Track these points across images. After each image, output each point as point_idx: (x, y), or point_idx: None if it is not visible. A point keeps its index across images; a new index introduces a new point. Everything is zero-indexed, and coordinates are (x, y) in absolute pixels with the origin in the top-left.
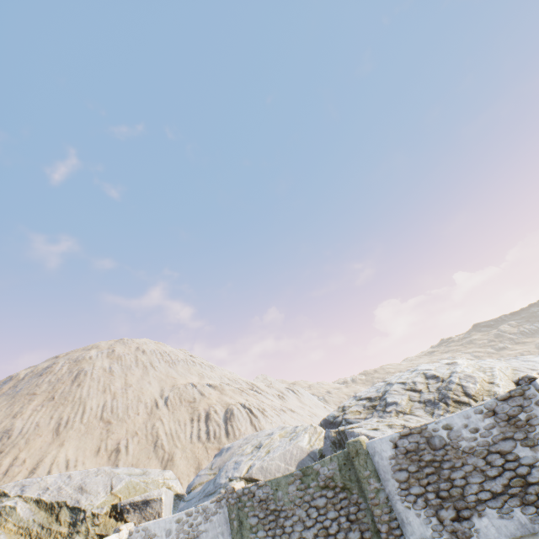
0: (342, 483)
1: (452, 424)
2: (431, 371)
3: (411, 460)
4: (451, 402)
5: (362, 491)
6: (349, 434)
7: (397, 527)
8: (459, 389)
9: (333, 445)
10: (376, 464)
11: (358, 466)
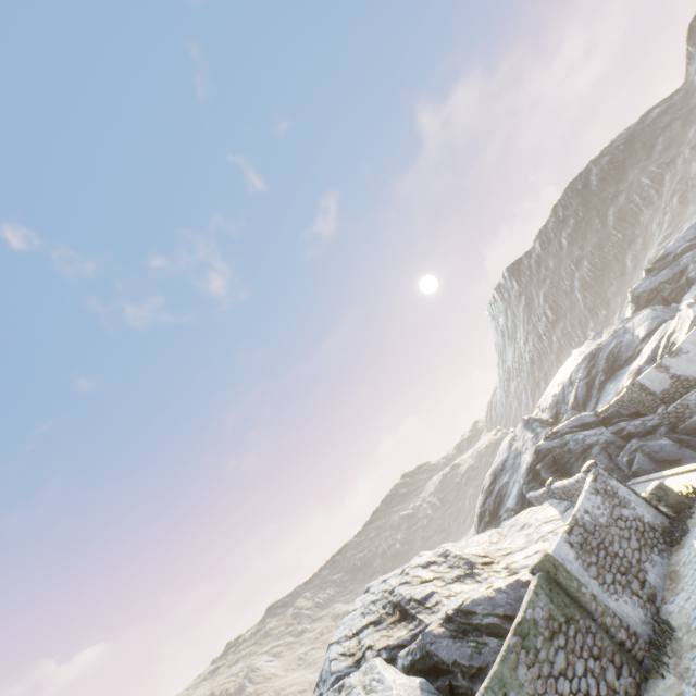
0: (563, 616)
1: (587, 508)
2: (421, 561)
3: (588, 551)
4: (482, 566)
5: (582, 611)
6: (474, 605)
7: (628, 624)
8: (473, 555)
9: (457, 639)
10: (572, 571)
11: (565, 581)
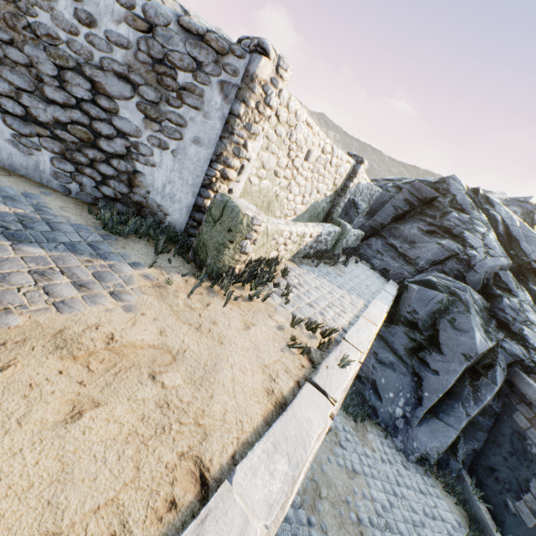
0: None
1: None
2: None
3: None
4: None
5: None
6: None
7: None
8: None
9: None
10: None
11: None
